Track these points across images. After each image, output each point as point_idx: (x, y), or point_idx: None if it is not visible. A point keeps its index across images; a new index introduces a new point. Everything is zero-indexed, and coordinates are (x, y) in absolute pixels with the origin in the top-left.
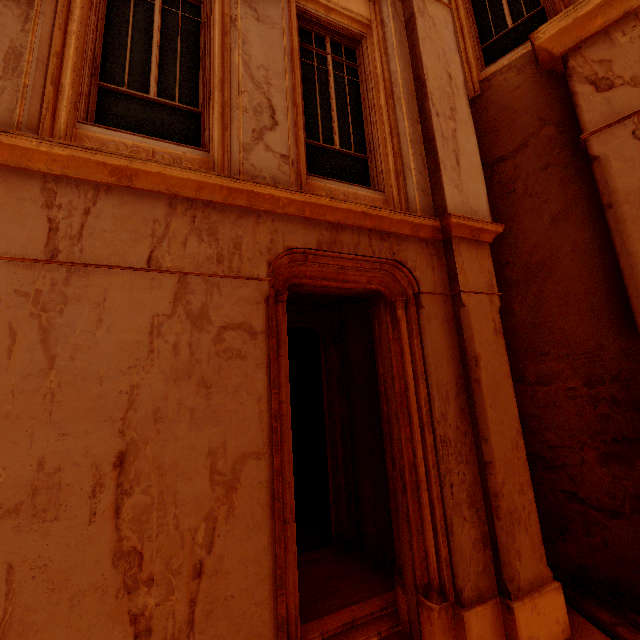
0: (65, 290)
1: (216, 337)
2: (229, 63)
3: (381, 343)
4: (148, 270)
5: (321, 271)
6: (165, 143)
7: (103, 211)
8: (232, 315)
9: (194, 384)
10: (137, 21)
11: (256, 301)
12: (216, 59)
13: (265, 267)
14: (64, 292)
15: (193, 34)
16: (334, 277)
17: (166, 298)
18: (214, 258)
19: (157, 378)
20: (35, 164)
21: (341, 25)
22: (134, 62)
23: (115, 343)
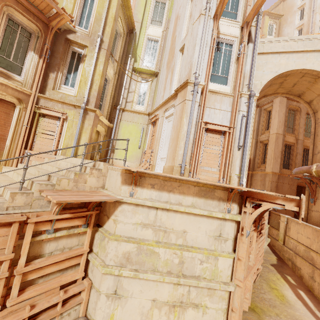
0: (283, 185)
1: (292, 190)
2: (295, 160)
3: (304, 192)
4: (288, 184)
5: (300, 184)
6: (287, 170)
7: (285, 179)
8: (293, 188)
9: (290, 194)
10: (284, 153)
11: (295, 187)
12: (293, 160)
13: (296, 184)
14: (283, 185)
15: (289, 153)
16: (301, 185)
17: (289, 186)
18: (292, 183)
19: (288, 193)
20: (282, 175)
21: (308, 148)
22: (284, 159)
23: (285, 190)
